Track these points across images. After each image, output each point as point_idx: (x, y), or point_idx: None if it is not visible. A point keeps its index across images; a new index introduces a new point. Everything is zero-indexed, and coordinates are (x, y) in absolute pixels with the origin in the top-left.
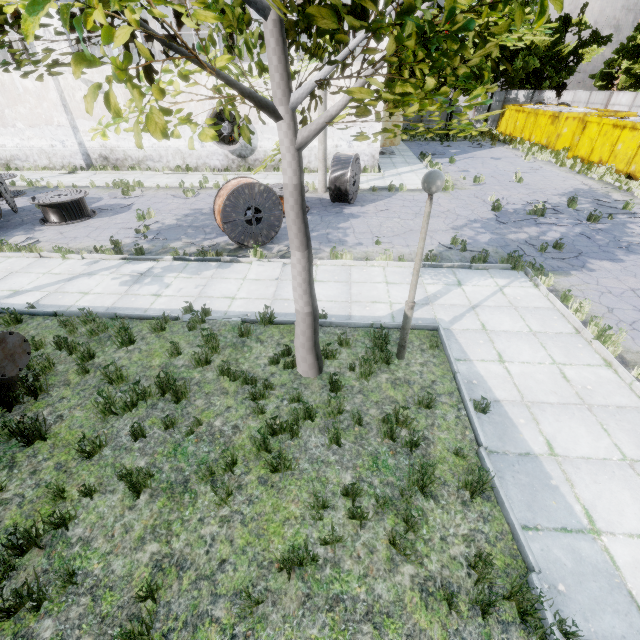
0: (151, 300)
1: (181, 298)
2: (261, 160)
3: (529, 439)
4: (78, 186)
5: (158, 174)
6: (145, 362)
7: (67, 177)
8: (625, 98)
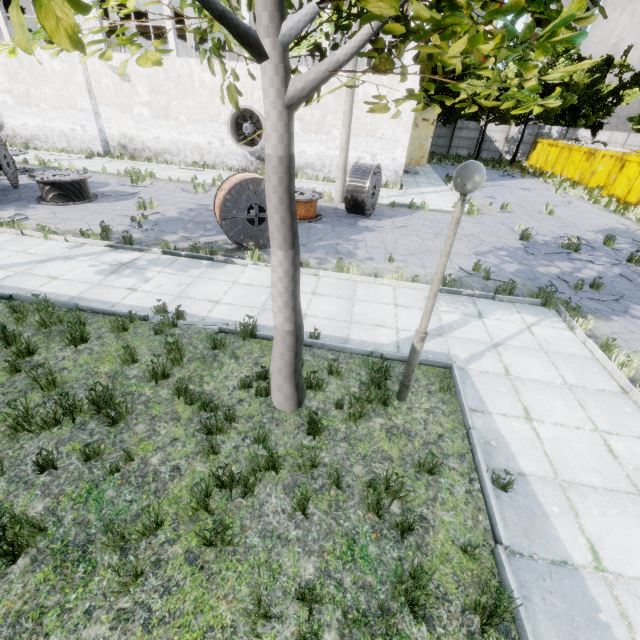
0: (124, 294)
1: (158, 295)
2: None
3: (566, 539)
4: (90, 170)
5: (174, 168)
6: (92, 367)
7: (82, 161)
8: None
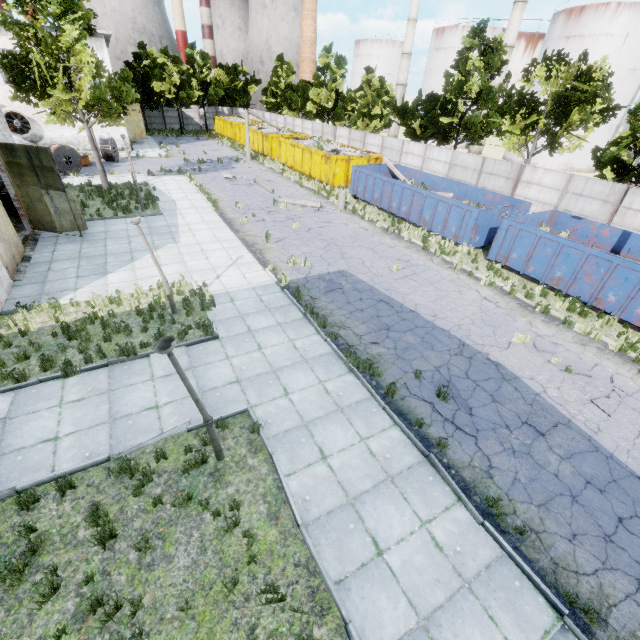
0: None
1: None
2: (49, 144)
3: (165, 192)
4: None
5: None
6: None
7: None
8: (268, 116)
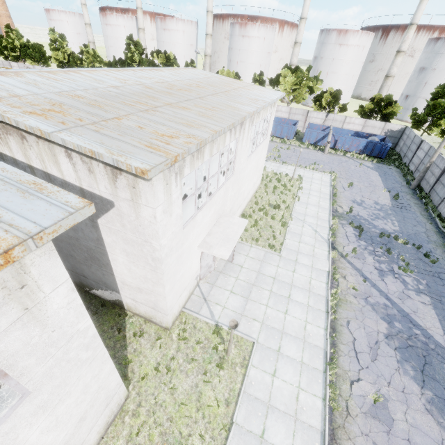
0: None
1: None
2: None
3: None
4: None
5: None
6: None
7: None
8: (15, 64)
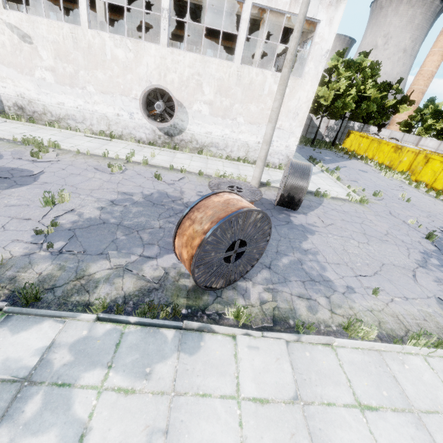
0: None
1: None
2: (187, 141)
3: None
4: None
5: (78, 135)
6: None
7: None
8: (432, 143)
